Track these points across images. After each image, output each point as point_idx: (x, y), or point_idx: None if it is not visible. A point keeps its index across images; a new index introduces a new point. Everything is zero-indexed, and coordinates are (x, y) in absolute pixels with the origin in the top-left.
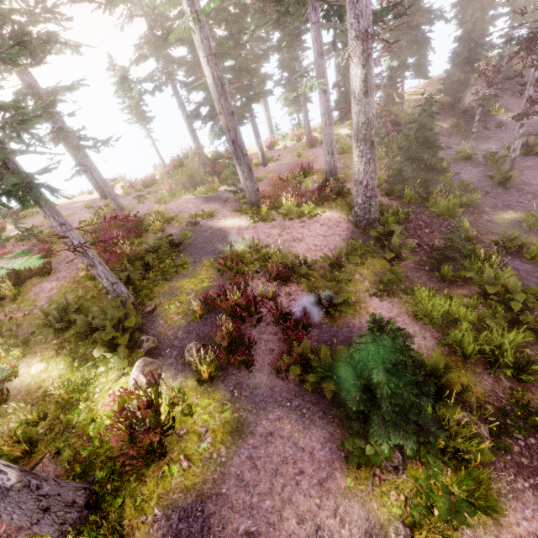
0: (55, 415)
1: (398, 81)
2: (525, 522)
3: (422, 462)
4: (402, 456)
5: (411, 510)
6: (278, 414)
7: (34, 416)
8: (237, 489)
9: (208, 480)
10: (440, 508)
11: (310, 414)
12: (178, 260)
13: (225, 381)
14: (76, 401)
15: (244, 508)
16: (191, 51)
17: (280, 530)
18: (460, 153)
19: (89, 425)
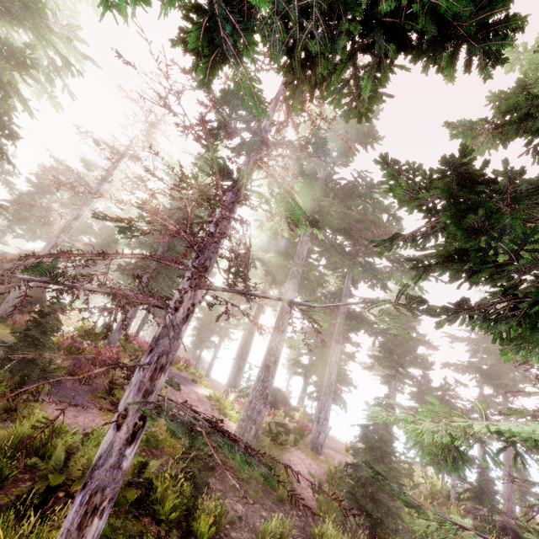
0: None
1: None
2: None
3: None
4: None
5: None
6: None
7: None
8: None
9: None
10: None
11: None
12: None
13: None
14: None
15: None
16: None
17: None
18: None
19: None
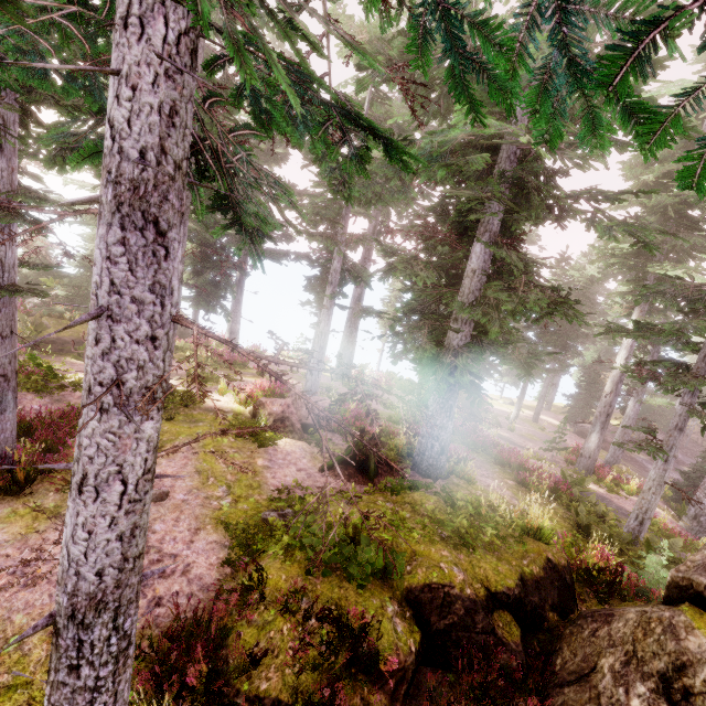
0: None
1: None
2: None
3: None
4: None
5: None
6: None
7: None
8: None
9: None
10: None
11: None
12: None
13: None
14: None
15: None
16: None
17: None
18: None
19: None
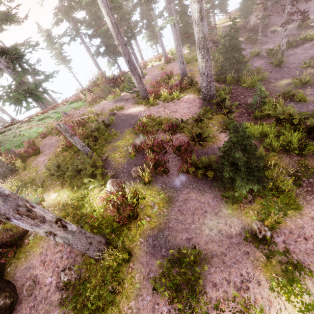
0: (72, 213)
1: (211, 16)
2: (313, 211)
3: (261, 197)
4: (252, 196)
5: (261, 215)
6: (187, 191)
7: (63, 214)
8: (177, 224)
9: (161, 223)
10: (274, 211)
11: (203, 188)
12: (111, 133)
13: (156, 182)
14: (82, 205)
15: (182, 230)
16: (88, 13)
17: (202, 234)
18: (253, 53)
19: (93, 213)
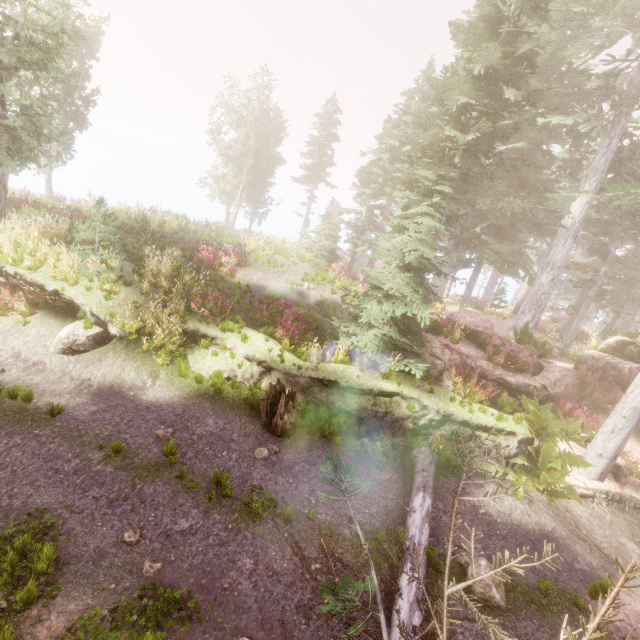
0: None
1: None
2: None
3: None
4: None
5: None
6: None
7: None
8: None
9: None
10: None
11: None
12: None
13: None
14: None
15: None
16: None
17: None
18: None
19: None
